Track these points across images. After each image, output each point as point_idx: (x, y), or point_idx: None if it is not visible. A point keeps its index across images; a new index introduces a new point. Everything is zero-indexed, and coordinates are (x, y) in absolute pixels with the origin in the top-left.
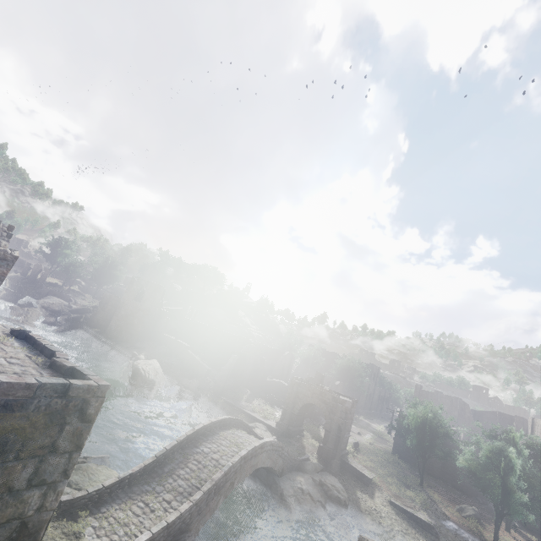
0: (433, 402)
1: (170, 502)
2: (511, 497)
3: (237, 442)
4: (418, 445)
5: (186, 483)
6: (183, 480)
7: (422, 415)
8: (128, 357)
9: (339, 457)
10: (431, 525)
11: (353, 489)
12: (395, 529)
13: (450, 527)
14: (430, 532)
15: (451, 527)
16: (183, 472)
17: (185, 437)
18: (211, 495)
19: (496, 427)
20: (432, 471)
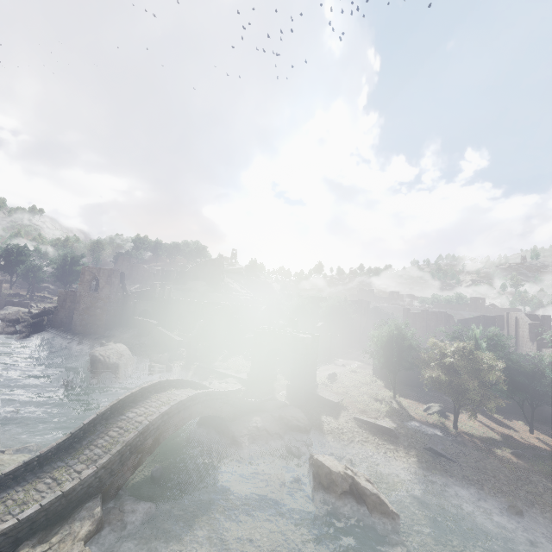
0: (395, 320)
1: (81, 472)
2: (460, 387)
3: (170, 400)
4: (384, 362)
5: (102, 451)
6: (100, 448)
7: (385, 334)
8: (96, 347)
9: (306, 391)
10: (390, 429)
11: (319, 415)
12: (355, 440)
13: (412, 426)
14: (390, 435)
15: (413, 426)
16: (101, 442)
17: (107, 408)
18: (126, 456)
19: (457, 328)
20: (410, 382)
